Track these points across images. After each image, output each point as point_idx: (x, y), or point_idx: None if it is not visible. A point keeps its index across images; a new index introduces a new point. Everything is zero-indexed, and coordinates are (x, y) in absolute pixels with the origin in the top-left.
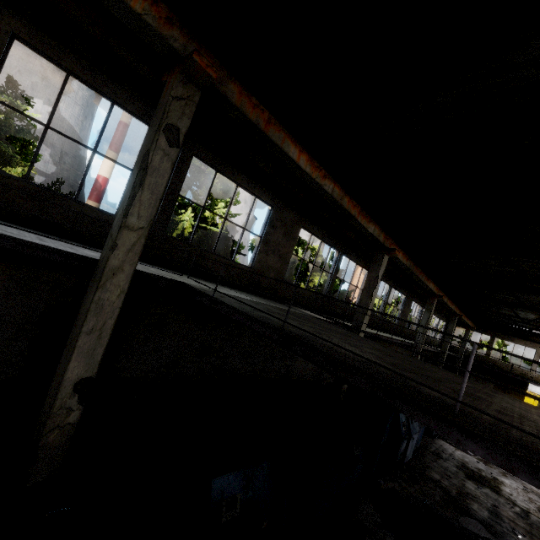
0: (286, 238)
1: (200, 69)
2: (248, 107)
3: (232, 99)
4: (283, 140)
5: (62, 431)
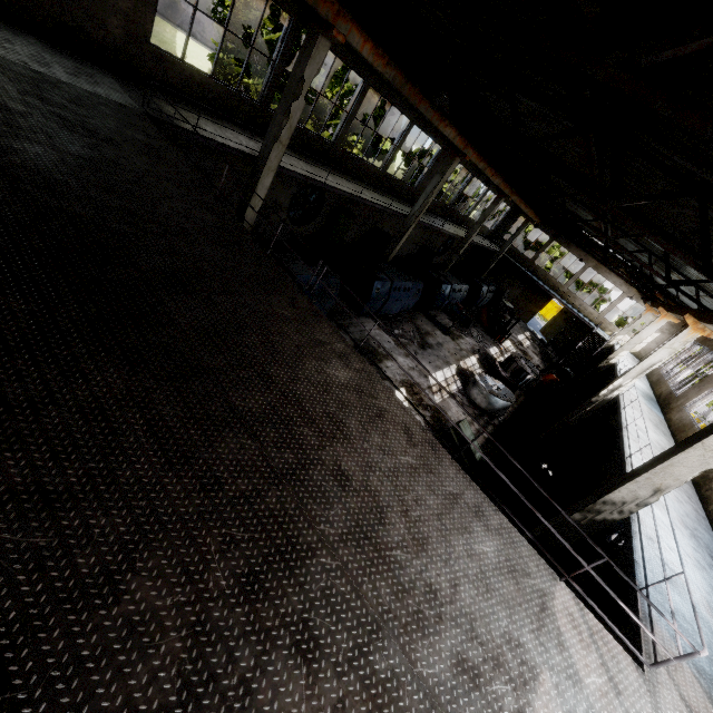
0: None
1: None
2: None
3: None
4: None
5: None
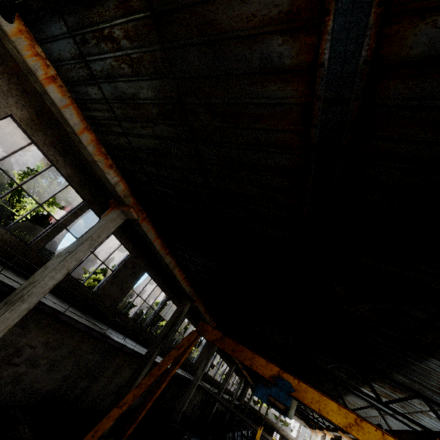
0: (206, 351)
1: None
2: None
3: None
4: None
5: None
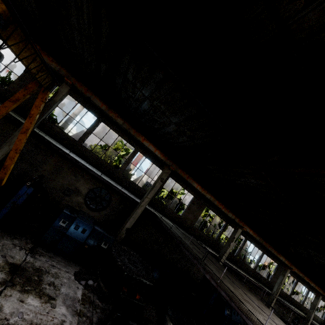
0: (198, 209)
1: (171, 168)
2: (182, 174)
3: (178, 172)
4: (192, 182)
5: (120, 238)
